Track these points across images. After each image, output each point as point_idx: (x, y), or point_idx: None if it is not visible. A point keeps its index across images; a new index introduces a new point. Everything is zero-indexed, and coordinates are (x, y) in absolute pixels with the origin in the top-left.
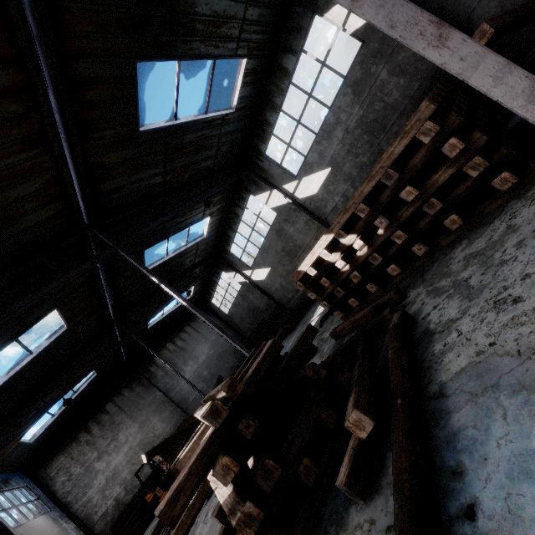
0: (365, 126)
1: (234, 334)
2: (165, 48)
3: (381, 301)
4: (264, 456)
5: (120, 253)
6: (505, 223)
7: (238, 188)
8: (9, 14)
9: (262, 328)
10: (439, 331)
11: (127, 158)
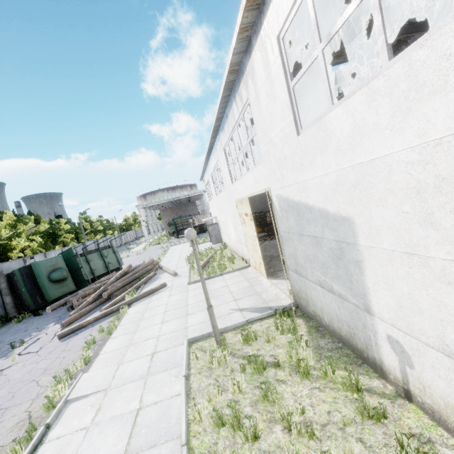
0: None
1: None
2: None
3: None
4: None
5: None
6: None
7: None
8: None
9: None
10: None
11: None
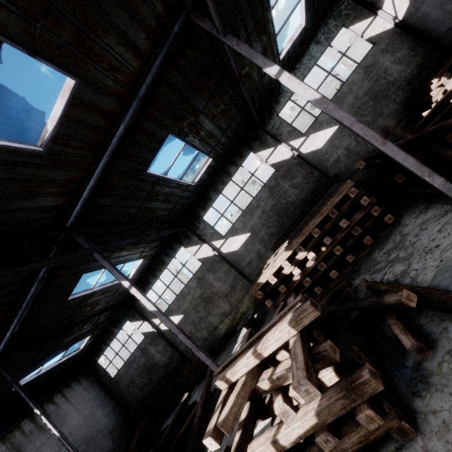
0: (275, 211)
1: (114, 406)
2: (184, 135)
3: (337, 289)
4: (346, 348)
5: (94, 256)
6: (398, 235)
7: (172, 240)
8: (137, 82)
9: (164, 383)
10: (400, 277)
11: (128, 186)
